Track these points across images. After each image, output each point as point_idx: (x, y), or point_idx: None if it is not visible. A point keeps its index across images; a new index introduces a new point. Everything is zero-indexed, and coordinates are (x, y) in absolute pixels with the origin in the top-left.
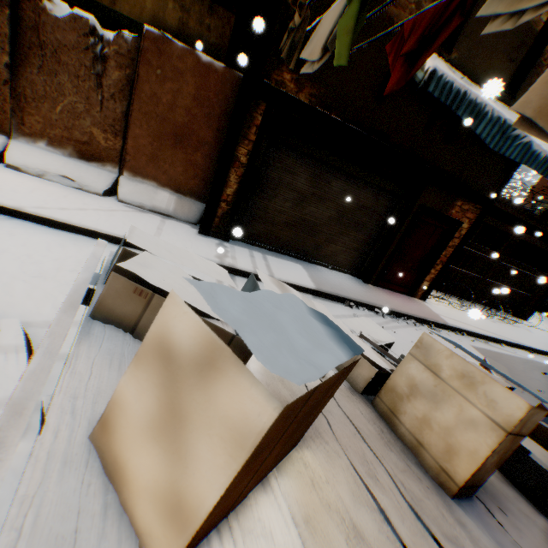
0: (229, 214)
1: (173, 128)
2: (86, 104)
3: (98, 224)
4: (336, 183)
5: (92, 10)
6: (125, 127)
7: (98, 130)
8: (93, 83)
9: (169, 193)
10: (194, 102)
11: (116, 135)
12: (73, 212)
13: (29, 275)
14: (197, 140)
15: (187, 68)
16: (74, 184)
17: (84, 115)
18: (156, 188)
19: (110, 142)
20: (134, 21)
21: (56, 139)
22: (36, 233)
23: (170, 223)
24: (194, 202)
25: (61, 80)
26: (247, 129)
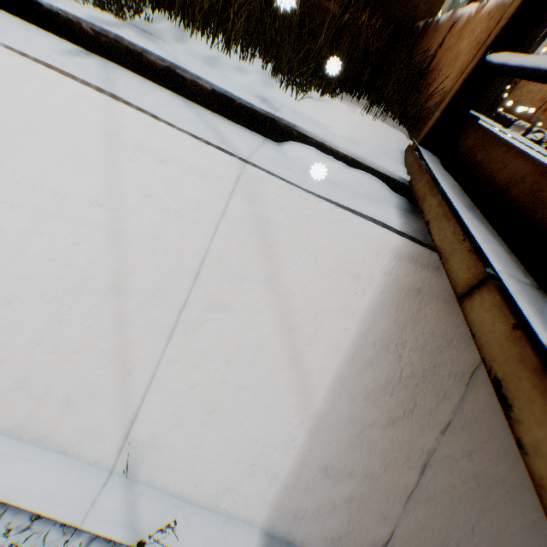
0: None
1: None
2: None
3: None
4: None
5: None
6: None
7: None
8: None
9: None
10: None
11: None
12: None
13: None
14: None
15: None
16: None
17: None
18: None
19: None
20: None
21: None
22: None
23: None
24: None
25: None
26: None
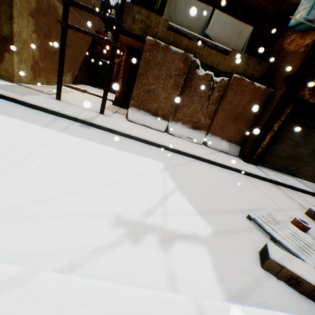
0: (260, 153)
1: (234, 114)
2: (201, 106)
3: (222, 161)
4: (314, 137)
5: (208, 69)
6: (213, 114)
7: (202, 117)
8: (206, 98)
9: (225, 142)
10: (247, 103)
11: (209, 118)
12: (210, 156)
13: (235, 187)
14: (244, 119)
15: (248, 89)
16: (191, 140)
17: (199, 111)
18: (220, 140)
19: (206, 121)
20: (224, 71)
21: (185, 121)
22: (209, 166)
23: (232, 157)
24: (236, 146)
25: (193, 98)
26: (280, 116)
